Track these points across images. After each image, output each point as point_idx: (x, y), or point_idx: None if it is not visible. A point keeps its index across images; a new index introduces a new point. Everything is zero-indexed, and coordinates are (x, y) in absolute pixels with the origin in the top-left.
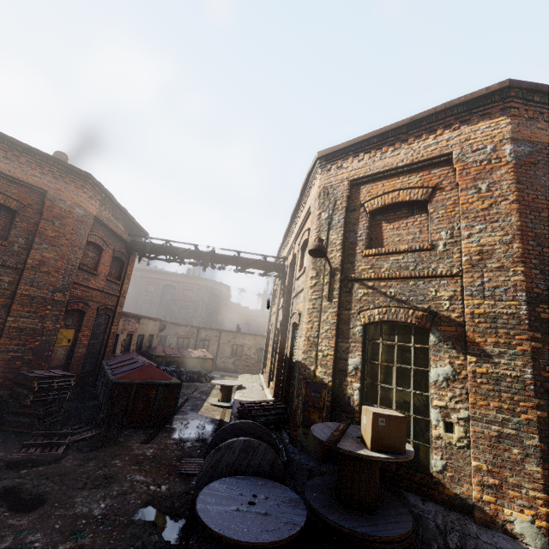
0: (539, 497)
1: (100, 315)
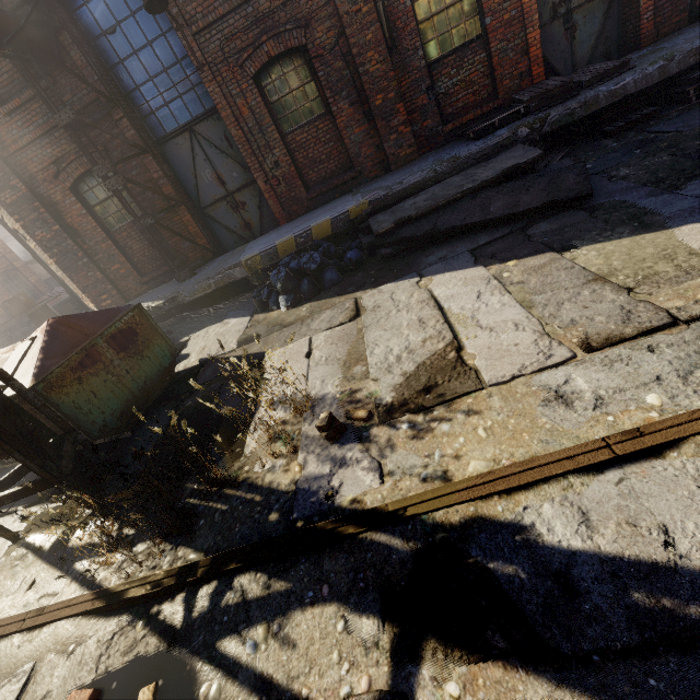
0: (85, 296)
1: (5, 280)
